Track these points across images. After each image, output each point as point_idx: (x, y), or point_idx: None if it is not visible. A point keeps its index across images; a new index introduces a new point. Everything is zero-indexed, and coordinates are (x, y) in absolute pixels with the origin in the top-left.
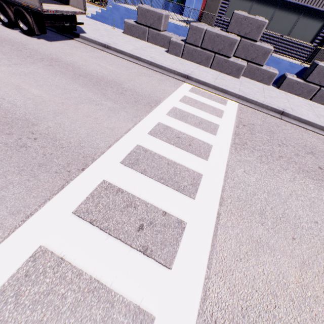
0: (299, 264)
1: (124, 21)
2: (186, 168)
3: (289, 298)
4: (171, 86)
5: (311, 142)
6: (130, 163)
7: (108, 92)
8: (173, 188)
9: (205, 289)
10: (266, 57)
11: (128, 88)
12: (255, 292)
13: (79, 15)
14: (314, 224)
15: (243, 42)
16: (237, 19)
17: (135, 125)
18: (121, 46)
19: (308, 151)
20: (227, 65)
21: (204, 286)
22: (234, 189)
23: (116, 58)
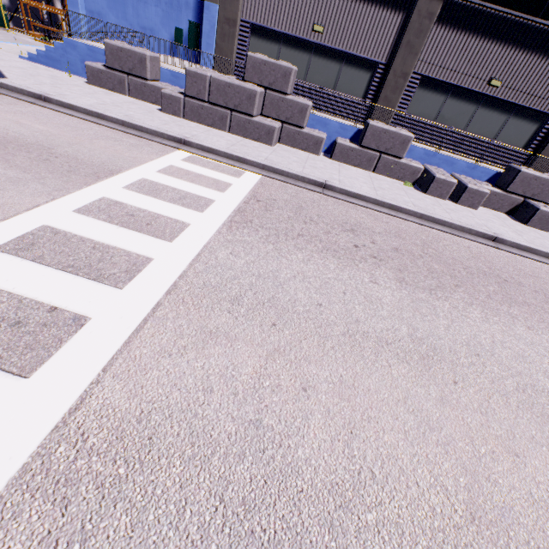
0: (269, 352)
1: (86, 64)
2: (126, 252)
3: (232, 392)
4: (151, 154)
5: (356, 219)
6: (15, 248)
7: (18, 158)
8: (89, 277)
9: (85, 397)
10: (304, 116)
11: (64, 154)
12: (176, 391)
13: (5, 54)
14: (316, 306)
15: (270, 96)
16: (255, 65)
17: (52, 200)
18: (73, 99)
19: (347, 229)
20: (251, 127)
21: (85, 393)
22: (203, 274)
23: (60, 115)
